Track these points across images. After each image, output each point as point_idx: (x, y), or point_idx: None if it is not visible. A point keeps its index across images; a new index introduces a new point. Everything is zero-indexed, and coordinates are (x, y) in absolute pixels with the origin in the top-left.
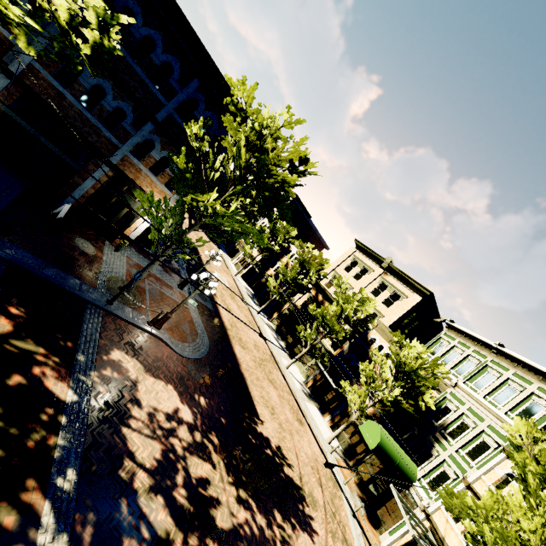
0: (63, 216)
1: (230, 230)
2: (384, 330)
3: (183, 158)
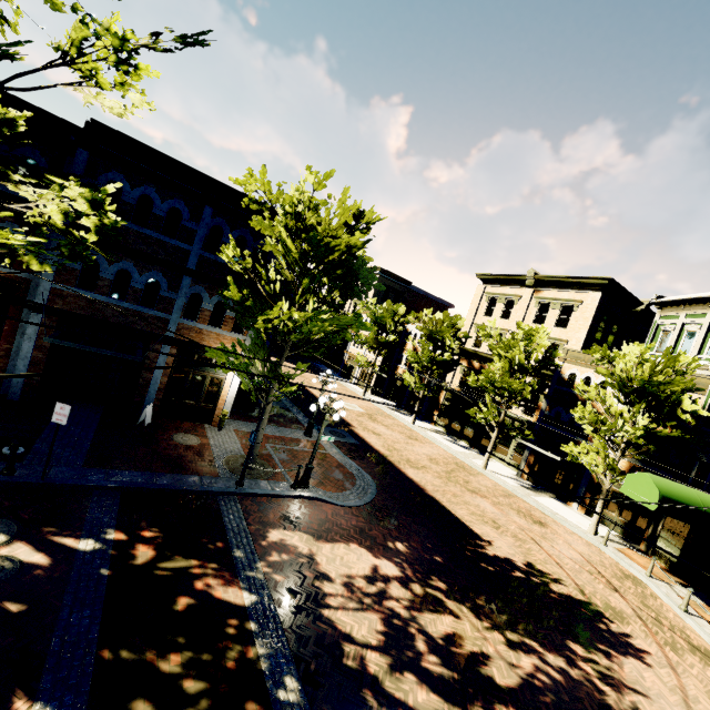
0: (150, 421)
1: (324, 335)
2: (578, 357)
3: (234, 287)
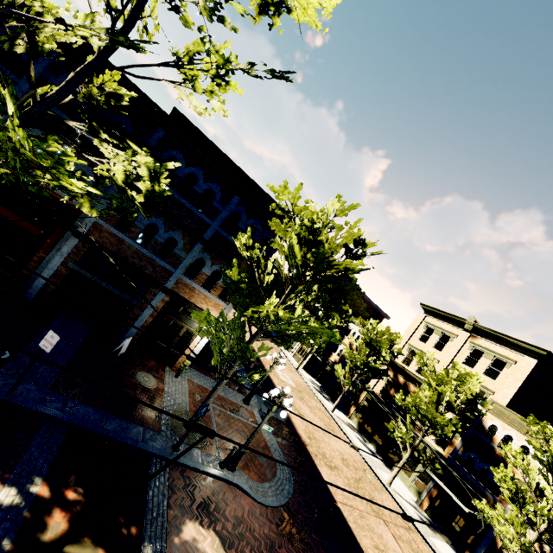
0: (124, 350)
1: (296, 333)
2: (502, 412)
3: (236, 270)
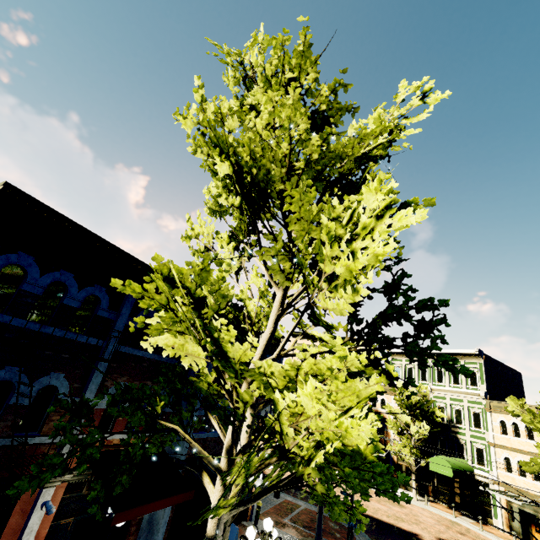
0: None
1: None
2: None
3: None
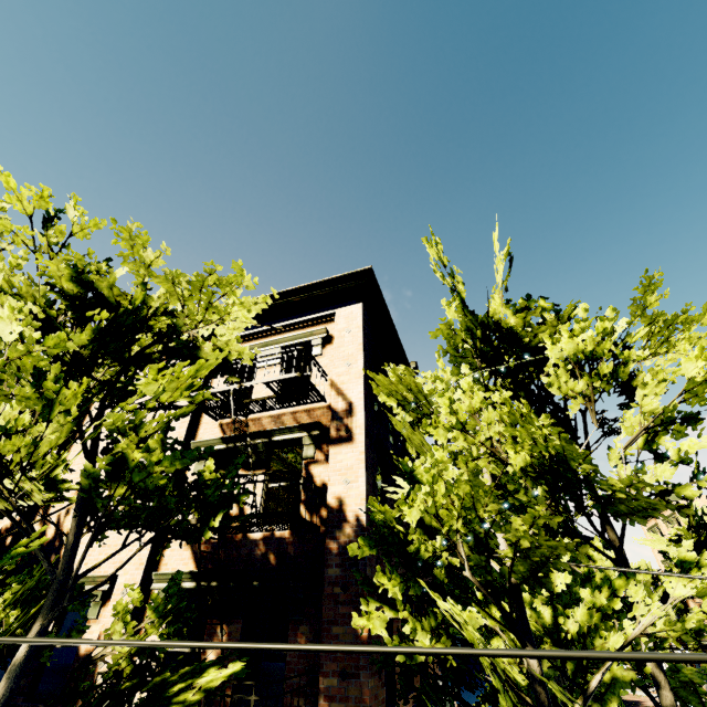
0: None
1: None
2: None
3: None
